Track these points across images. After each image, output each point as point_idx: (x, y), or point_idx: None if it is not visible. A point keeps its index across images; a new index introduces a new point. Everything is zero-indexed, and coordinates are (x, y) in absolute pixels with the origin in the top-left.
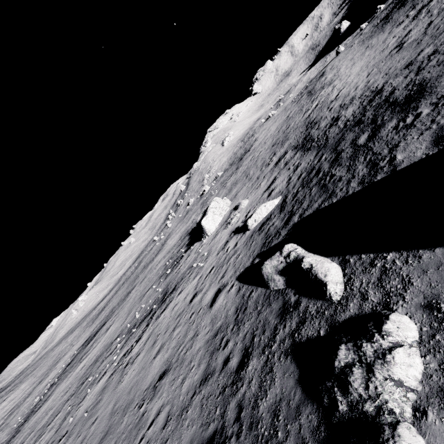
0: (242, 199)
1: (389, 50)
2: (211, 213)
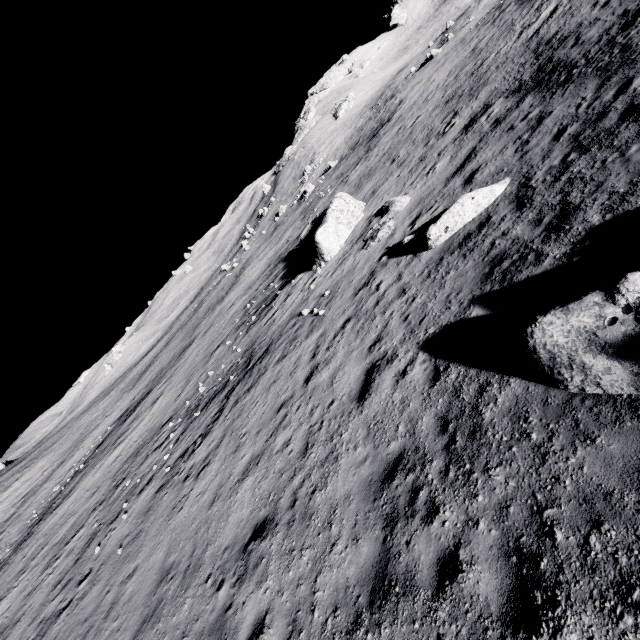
0: (392, 197)
1: None
2: (334, 220)
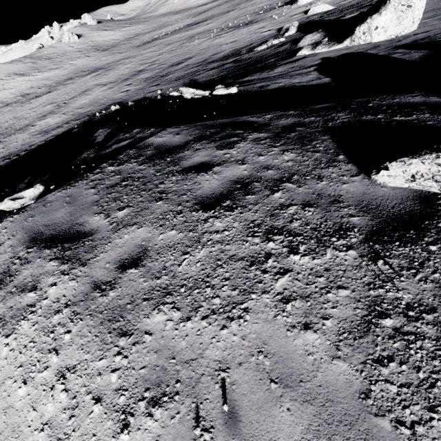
0: None
1: None
2: None
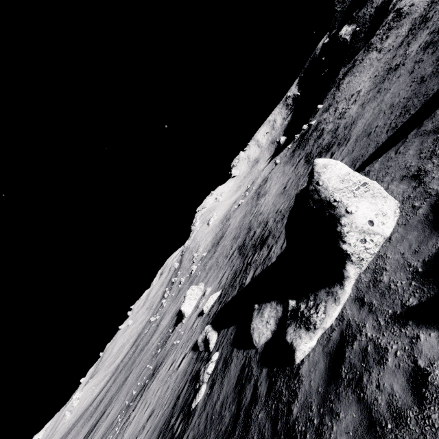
0: (209, 286)
1: (283, 187)
2: (188, 299)
